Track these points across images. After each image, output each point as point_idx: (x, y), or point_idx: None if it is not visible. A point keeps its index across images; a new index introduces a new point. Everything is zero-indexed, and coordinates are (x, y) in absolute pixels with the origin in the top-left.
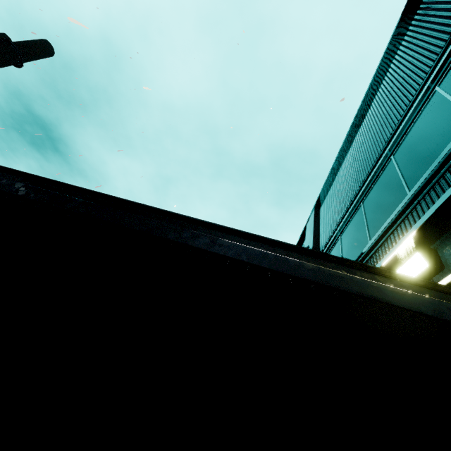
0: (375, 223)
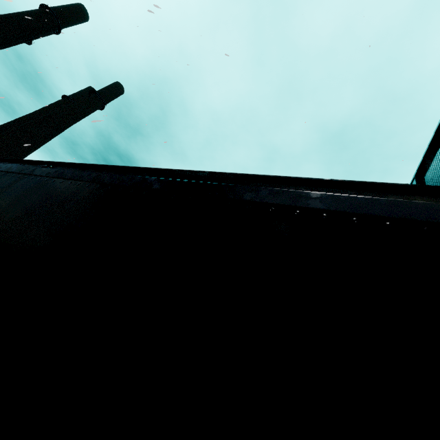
0: None
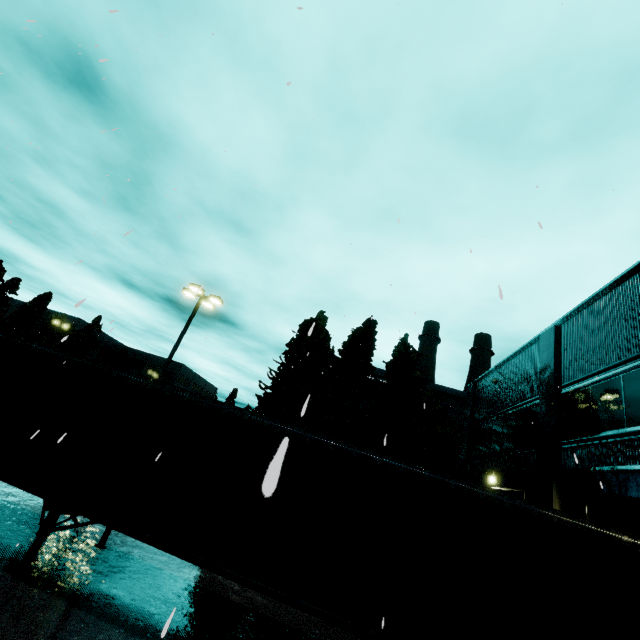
0: (633, 408)
